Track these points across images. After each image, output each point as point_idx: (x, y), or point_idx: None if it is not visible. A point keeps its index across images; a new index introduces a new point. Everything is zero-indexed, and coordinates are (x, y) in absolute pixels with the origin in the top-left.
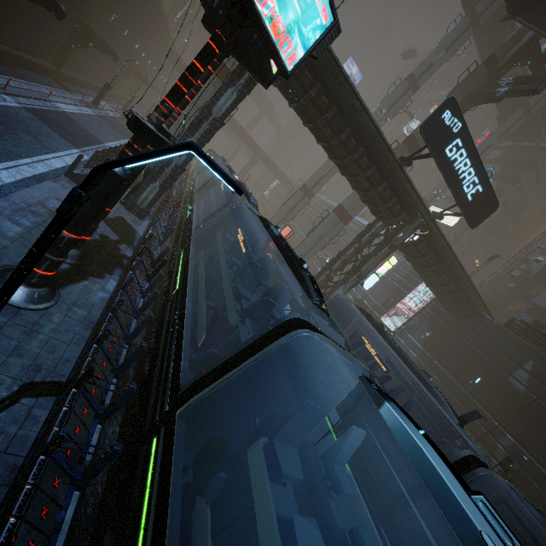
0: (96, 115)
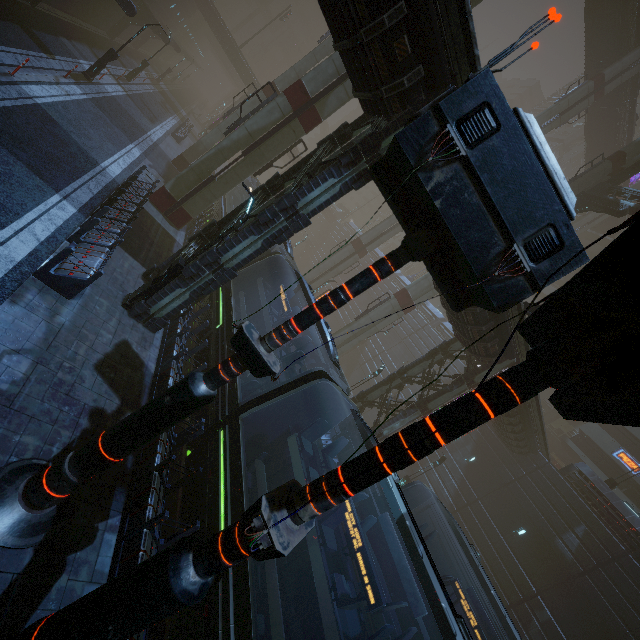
0: (89, 99)
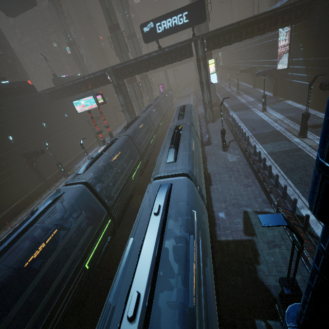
0: None
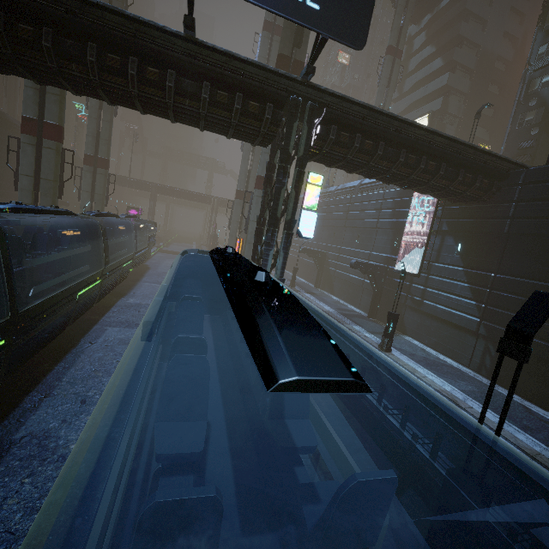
0: None
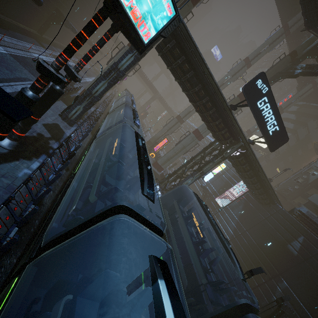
0: None
